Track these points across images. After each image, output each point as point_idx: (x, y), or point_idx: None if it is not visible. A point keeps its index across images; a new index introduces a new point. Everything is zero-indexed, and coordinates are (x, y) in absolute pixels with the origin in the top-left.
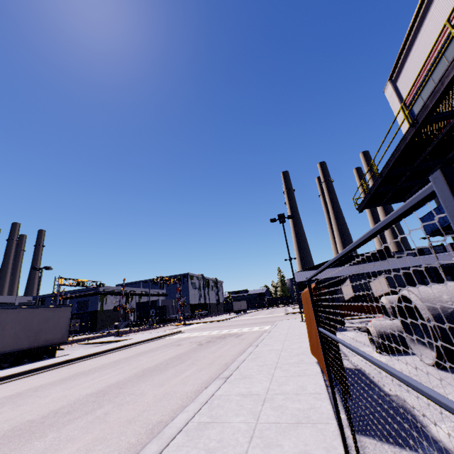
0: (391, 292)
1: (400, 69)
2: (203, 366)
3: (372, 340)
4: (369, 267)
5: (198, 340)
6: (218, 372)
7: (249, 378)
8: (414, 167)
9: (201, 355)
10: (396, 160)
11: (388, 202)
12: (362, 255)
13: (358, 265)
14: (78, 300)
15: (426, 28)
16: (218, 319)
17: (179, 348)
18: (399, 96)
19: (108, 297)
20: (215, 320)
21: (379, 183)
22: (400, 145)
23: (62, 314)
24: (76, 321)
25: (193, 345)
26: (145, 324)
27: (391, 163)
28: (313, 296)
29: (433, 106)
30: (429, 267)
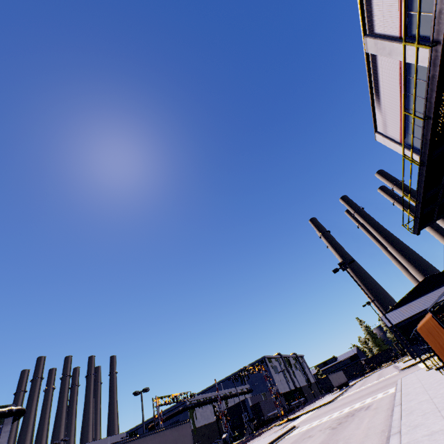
0: None
1: (380, 124)
2: (360, 440)
3: None
4: None
5: (326, 426)
6: (382, 438)
7: (421, 425)
8: (443, 184)
9: (347, 434)
10: (424, 188)
11: (439, 216)
12: None
13: None
14: (168, 423)
15: (384, 99)
16: (324, 402)
17: (314, 438)
18: (390, 139)
19: (197, 410)
20: (321, 405)
21: (421, 207)
22: (420, 178)
23: (185, 432)
24: None
25: (325, 431)
26: (243, 434)
27: (421, 191)
28: (439, 319)
29: (429, 151)
30: None
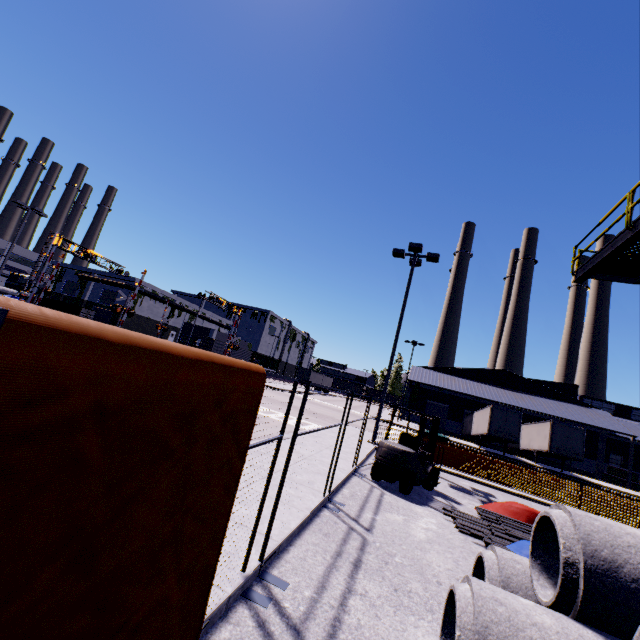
0: (549, 453)
1: None
2: None
3: (451, 634)
4: (532, 402)
5: None
6: None
7: None
8: None
9: None
10: None
11: None
12: (530, 380)
13: (516, 393)
14: (105, 287)
15: None
16: (275, 386)
17: None
18: None
19: (146, 299)
20: (268, 386)
21: None
22: None
23: None
24: (88, 313)
25: None
26: None
27: None
28: None
29: None
30: (632, 440)
